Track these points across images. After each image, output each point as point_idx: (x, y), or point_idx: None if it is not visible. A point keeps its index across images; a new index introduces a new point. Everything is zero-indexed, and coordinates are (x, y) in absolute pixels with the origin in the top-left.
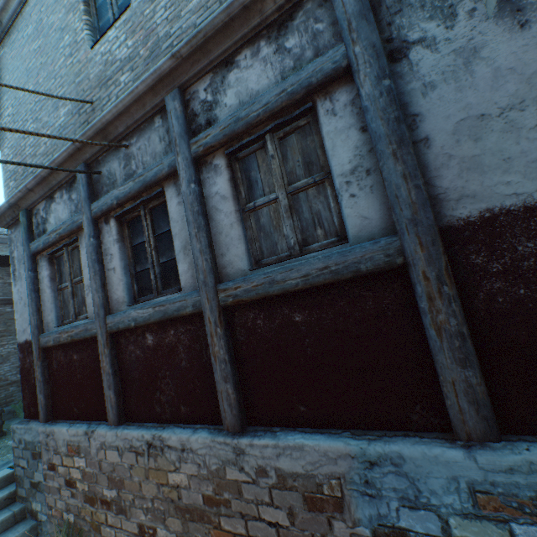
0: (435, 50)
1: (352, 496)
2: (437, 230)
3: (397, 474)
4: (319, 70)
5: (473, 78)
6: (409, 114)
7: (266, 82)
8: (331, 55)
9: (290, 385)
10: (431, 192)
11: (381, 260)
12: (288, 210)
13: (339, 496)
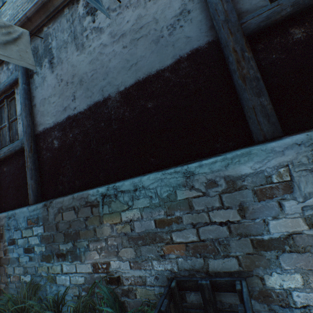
0: (39, 76)
1: (5, 231)
2: (31, 135)
3: (14, 220)
4: (13, 78)
5: (44, 86)
6: (33, 96)
7: (4, 80)
8: (15, 74)
9: (2, 196)
10: (35, 122)
11: (20, 145)
12: (8, 128)
13: (2, 233)
